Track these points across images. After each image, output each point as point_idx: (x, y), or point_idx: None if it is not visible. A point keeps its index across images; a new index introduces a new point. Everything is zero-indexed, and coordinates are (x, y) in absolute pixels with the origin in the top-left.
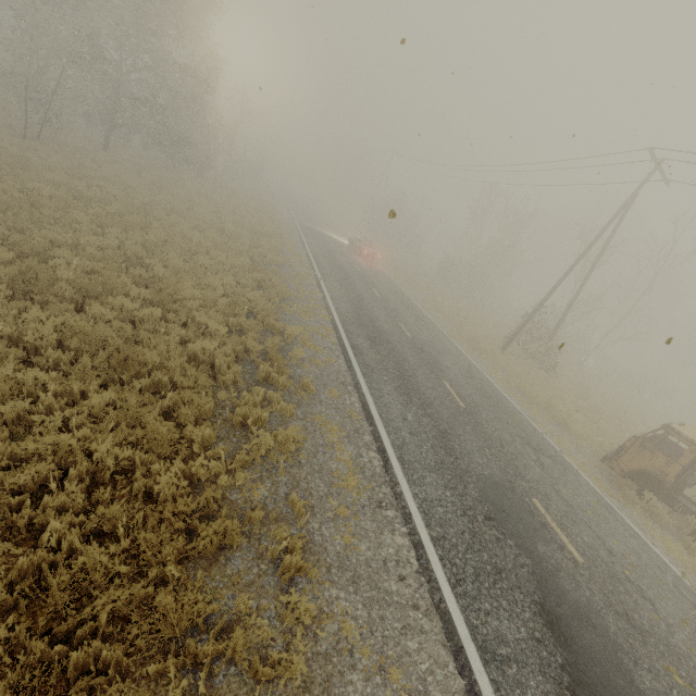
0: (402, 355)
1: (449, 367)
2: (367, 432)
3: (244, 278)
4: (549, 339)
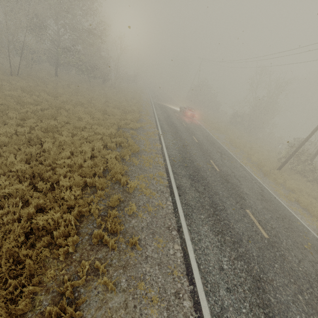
0: (214, 188)
1: (248, 193)
2: (186, 294)
3: (110, 142)
4: (311, 161)
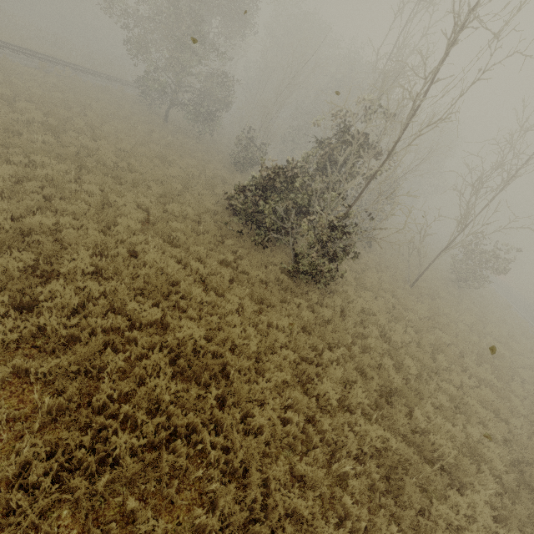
0: None
1: None
2: None
3: None
4: None
